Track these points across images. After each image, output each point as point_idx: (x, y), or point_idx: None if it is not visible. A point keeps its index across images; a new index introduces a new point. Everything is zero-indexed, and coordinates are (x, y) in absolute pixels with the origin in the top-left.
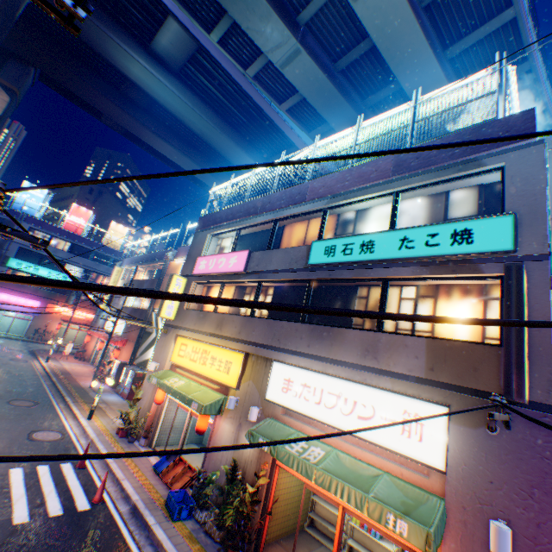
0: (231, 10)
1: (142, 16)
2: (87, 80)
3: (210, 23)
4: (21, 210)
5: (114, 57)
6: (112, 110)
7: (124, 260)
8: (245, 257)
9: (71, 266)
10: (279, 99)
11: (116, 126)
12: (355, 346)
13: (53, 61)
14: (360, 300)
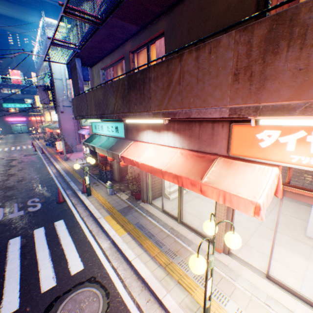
0: None
1: None
2: None
3: None
4: None
5: None
6: None
7: None
8: None
9: (27, 100)
10: None
11: None
12: None
13: None
14: None
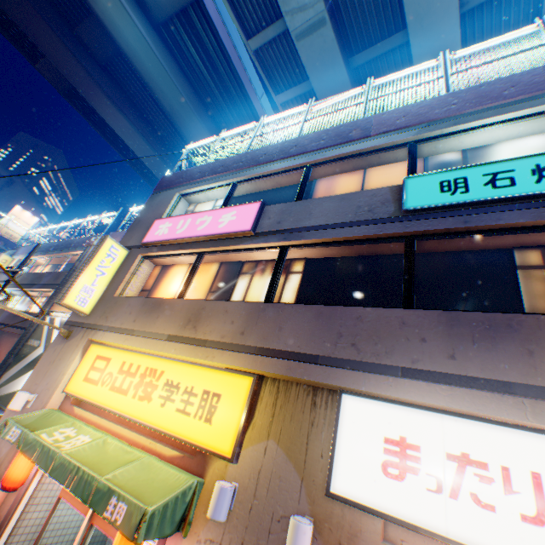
0: None
1: None
2: None
3: None
4: None
5: None
6: (56, 50)
7: (20, 249)
8: (254, 211)
9: None
10: (276, 89)
11: (57, 80)
12: None
13: None
14: (534, 272)
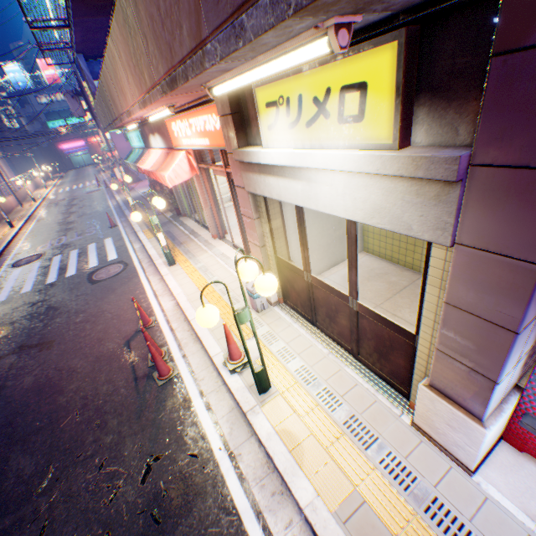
0: None
1: None
2: None
3: None
4: (20, 88)
5: None
6: None
7: None
8: None
9: None
10: None
11: None
12: None
13: None
14: None
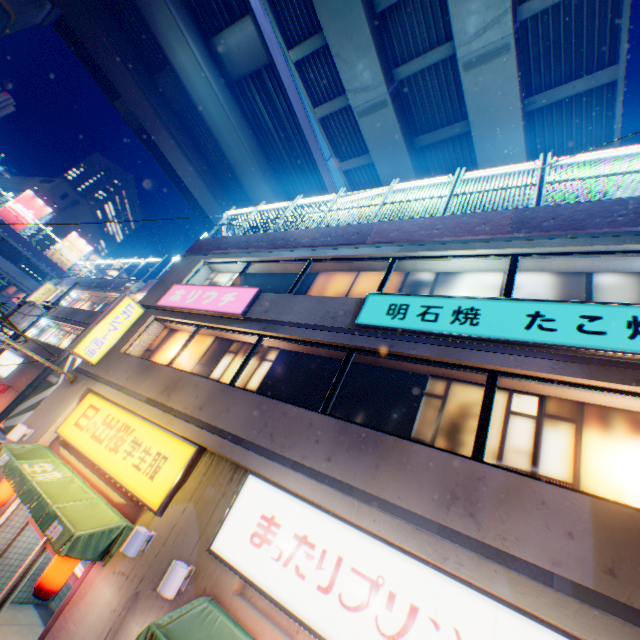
0: (327, 26)
1: (216, 4)
2: (116, 46)
3: (293, 39)
4: None
5: (162, 30)
6: (133, 94)
7: (65, 279)
8: (250, 296)
9: None
10: (340, 156)
11: (131, 118)
12: (429, 480)
13: (81, 5)
14: (435, 400)
